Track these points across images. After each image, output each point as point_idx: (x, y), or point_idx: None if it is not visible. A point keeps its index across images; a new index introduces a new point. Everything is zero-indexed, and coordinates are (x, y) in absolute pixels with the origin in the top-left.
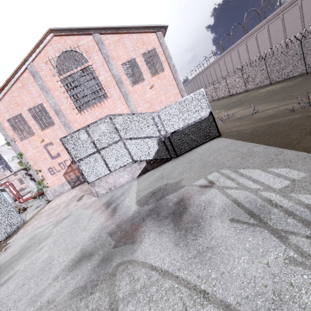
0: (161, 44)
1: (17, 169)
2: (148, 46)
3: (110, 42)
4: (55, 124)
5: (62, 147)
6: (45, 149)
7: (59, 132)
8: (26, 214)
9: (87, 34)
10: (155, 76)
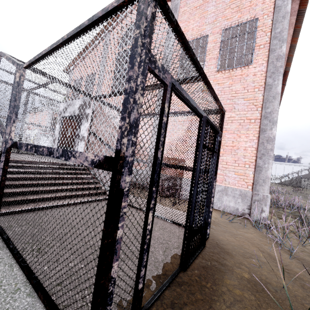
0: (274, 10)
1: None
2: (244, 15)
3: (186, 10)
4: None
5: None
6: None
7: None
8: None
9: (167, 0)
10: (225, 71)
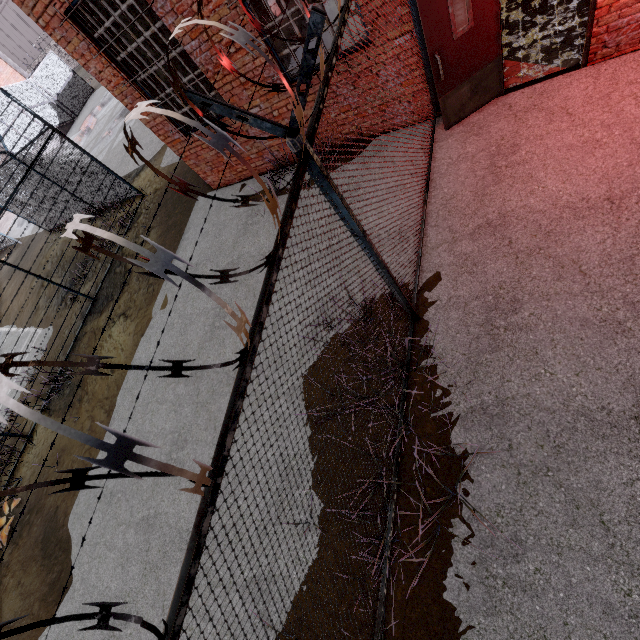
0: None
1: None
2: None
3: None
4: None
5: None
6: None
7: None
8: None
9: None
10: None
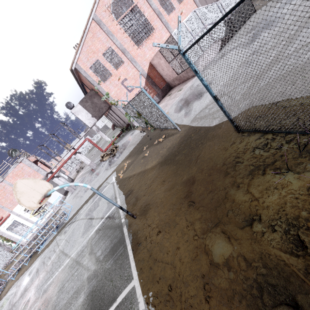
0: None
1: (91, 124)
2: None
3: None
4: (124, 62)
5: (134, 80)
6: (123, 85)
7: (128, 68)
8: (127, 140)
9: None
10: (181, 3)
